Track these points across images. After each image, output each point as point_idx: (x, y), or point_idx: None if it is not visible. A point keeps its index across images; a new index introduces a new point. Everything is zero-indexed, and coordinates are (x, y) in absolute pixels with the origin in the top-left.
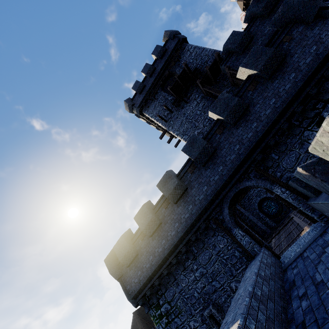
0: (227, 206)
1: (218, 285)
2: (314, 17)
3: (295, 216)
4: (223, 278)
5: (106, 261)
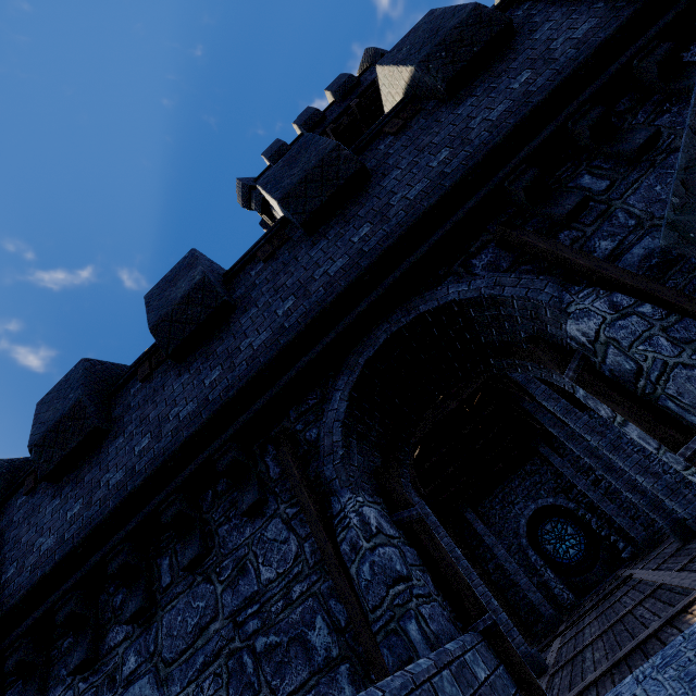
0: (350, 383)
1: None
2: None
3: (641, 570)
4: None
5: None
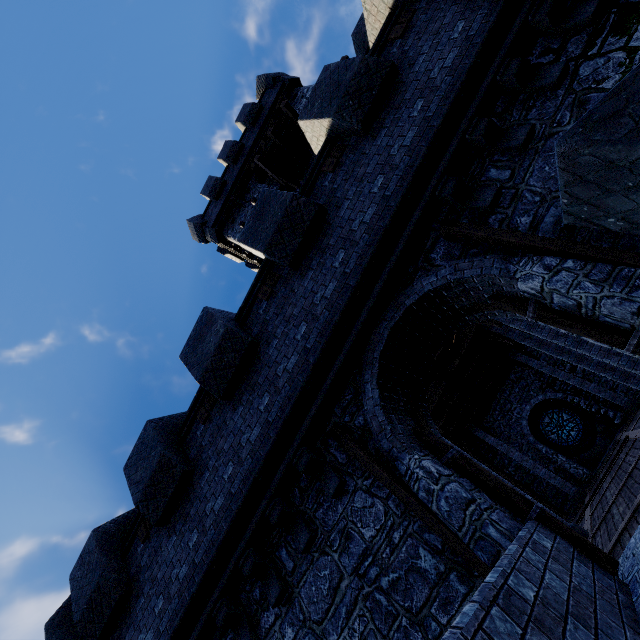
0: (375, 375)
1: None
2: None
3: (633, 430)
4: None
5: (49, 626)
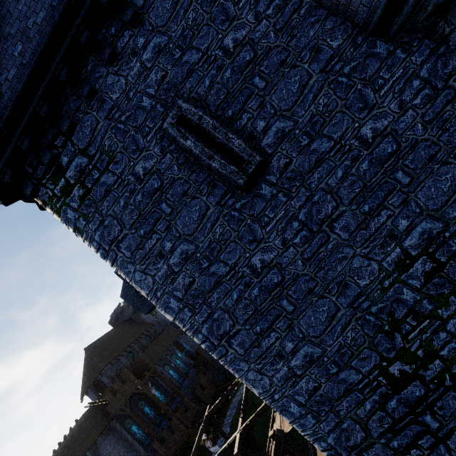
0: None
1: (197, 57)
2: None
3: None
4: (207, 36)
5: None
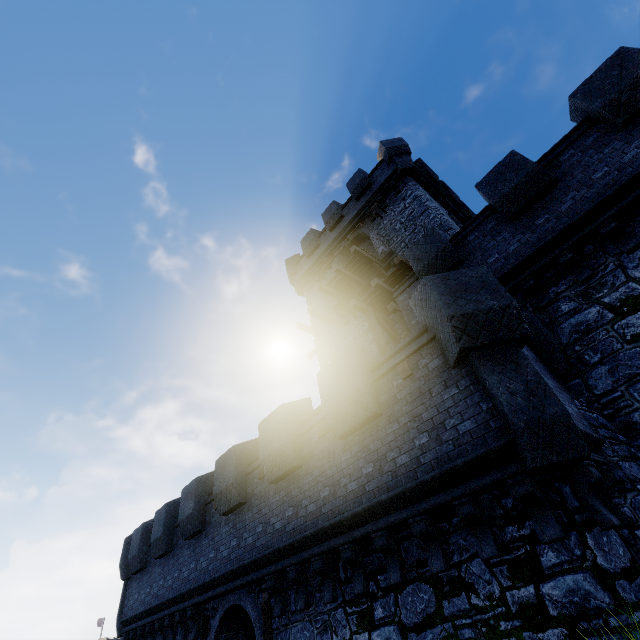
0: (221, 615)
1: None
2: (456, 361)
3: None
4: None
5: (126, 541)
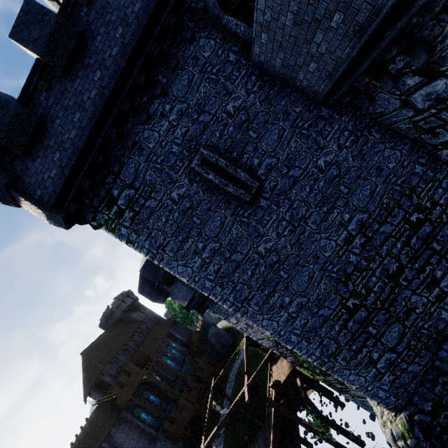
0: None
1: (209, 118)
2: None
3: None
4: (215, 104)
5: None
